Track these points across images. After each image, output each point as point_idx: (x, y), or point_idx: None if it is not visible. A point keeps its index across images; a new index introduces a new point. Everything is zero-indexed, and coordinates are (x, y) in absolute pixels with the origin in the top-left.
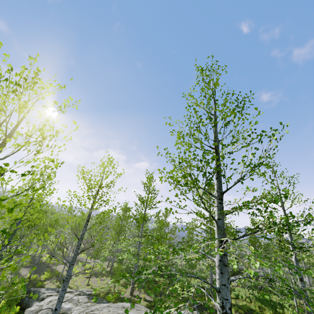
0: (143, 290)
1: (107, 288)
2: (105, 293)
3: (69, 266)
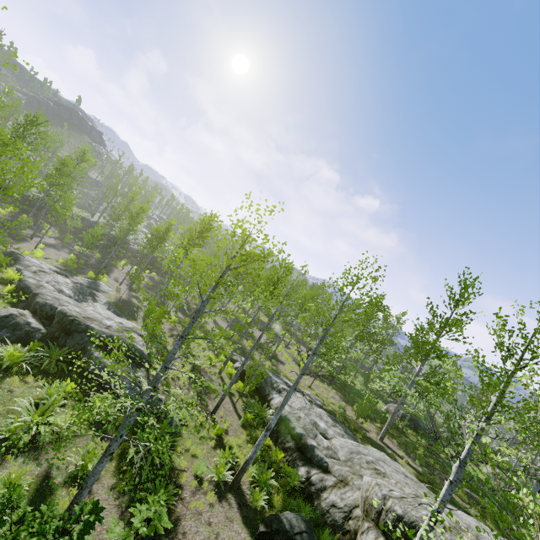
0: (396, 442)
1: (342, 410)
2: (340, 415)
3: (460, 466)
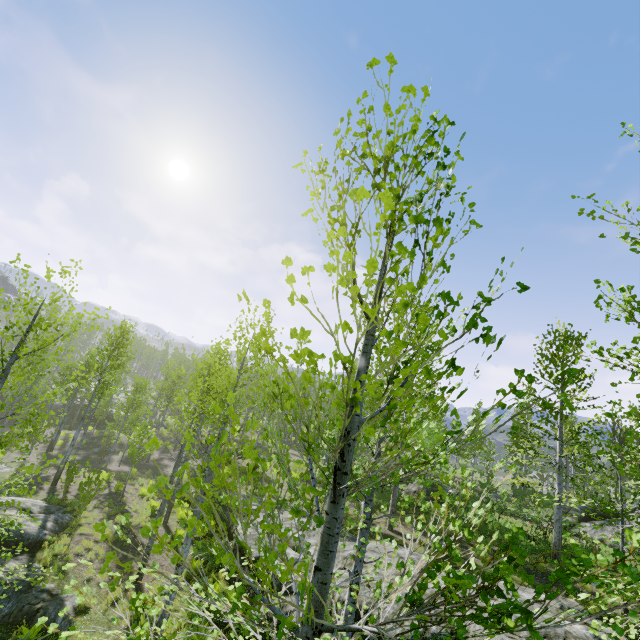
0: (410, 524)
1: None
2: None
3: (366, 502)
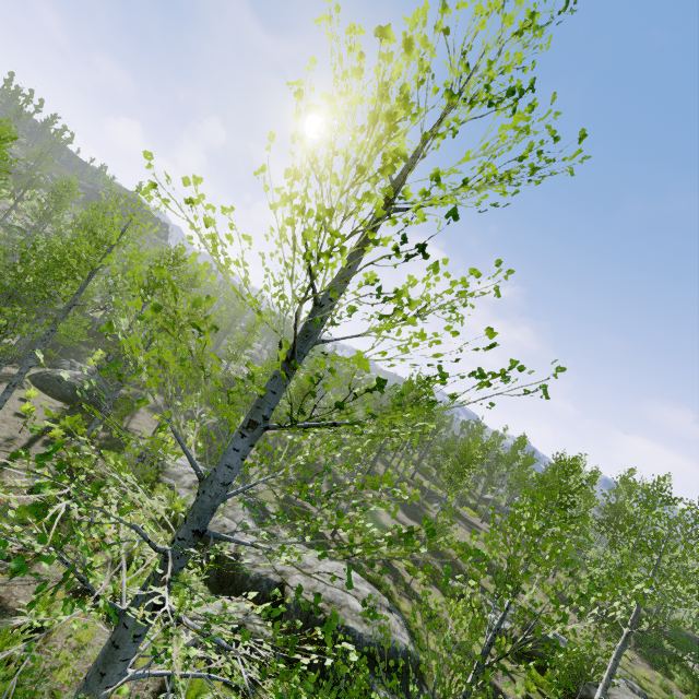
0: None
1: None
2: None
3: None
